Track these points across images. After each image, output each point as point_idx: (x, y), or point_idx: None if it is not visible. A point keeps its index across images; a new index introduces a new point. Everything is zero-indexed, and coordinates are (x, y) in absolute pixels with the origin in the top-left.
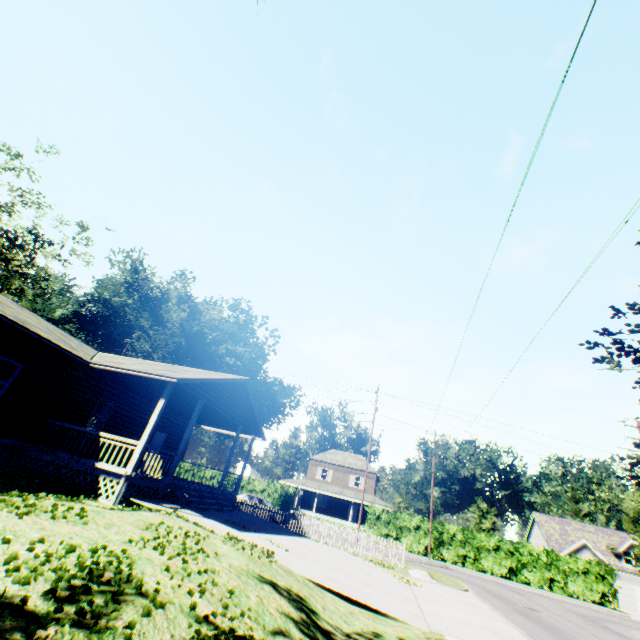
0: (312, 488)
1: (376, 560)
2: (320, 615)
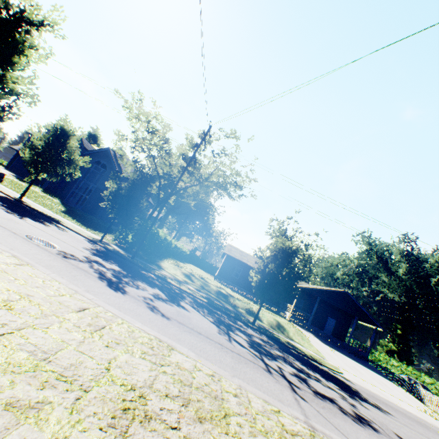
0: None
1: None
2: (286, 332)
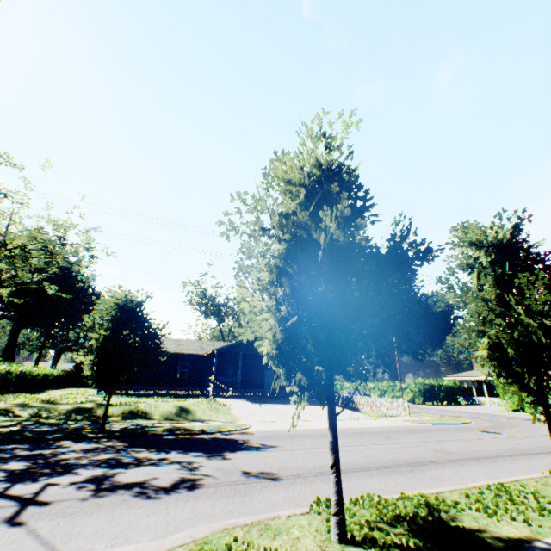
0: (473, 377)
1: (394, 415)
2: (192, 414)
